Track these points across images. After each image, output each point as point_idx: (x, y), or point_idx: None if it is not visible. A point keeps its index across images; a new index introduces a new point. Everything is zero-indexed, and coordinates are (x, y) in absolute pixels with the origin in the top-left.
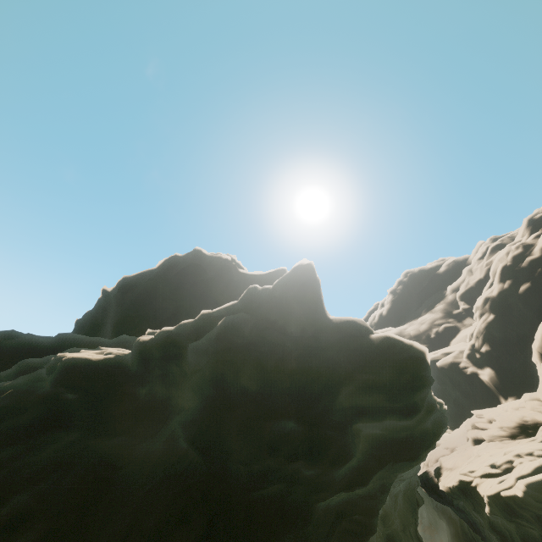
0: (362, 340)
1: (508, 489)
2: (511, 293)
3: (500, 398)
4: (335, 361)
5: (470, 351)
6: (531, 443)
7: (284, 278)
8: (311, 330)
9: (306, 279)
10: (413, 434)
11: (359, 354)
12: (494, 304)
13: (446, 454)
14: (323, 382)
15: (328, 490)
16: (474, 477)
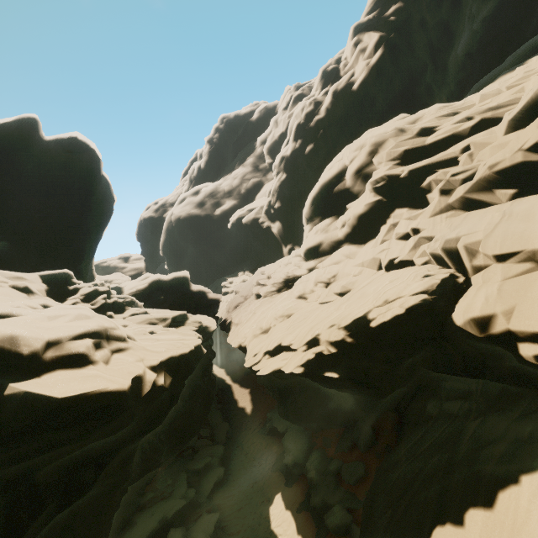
0: None
1: (258, 362)
2: (300, 153)
3: (282, 246)
4: None
5: (268, 208)
6: (286, 301)
7: None
8: None
9: None
10: (142, 420)
11: None
12: (287, 164)
13: (241, 301)
14: None
15: None
16: (247, 337)
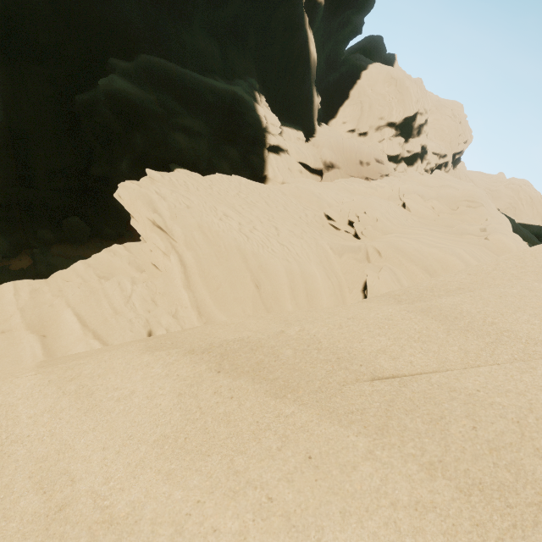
0: None
1: None
2: None
3: (314, 89)
4: None
5: None
6: None
7: None
8: None
9: None
10: None
11: None
12: None
13: None
14: None
15: None
16: None
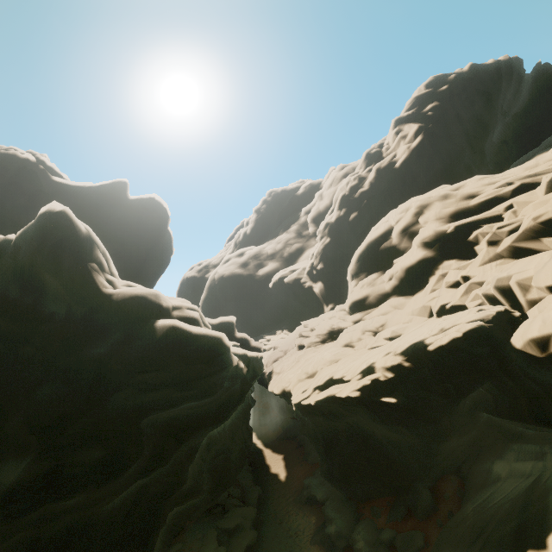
0: (146, 328)
1: (307, 398)
2: (344, 220)
3: (324, 305)
4: (104, 362)
5: (310, 269)
6: (332, 349)
7: (29, 229)
8: (81, 311)
9: (61, 237)
10: (219, 402)
11: (134, 353)
12: (331, 229)
13: (281, 356)
14: (82, 395)
15: (110, 497)
16: (291, 382)
